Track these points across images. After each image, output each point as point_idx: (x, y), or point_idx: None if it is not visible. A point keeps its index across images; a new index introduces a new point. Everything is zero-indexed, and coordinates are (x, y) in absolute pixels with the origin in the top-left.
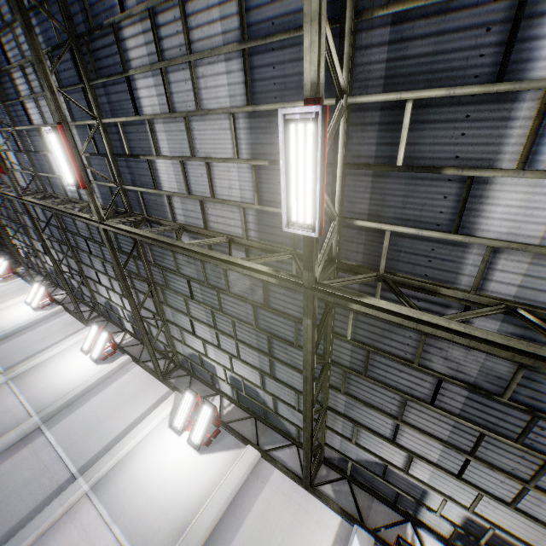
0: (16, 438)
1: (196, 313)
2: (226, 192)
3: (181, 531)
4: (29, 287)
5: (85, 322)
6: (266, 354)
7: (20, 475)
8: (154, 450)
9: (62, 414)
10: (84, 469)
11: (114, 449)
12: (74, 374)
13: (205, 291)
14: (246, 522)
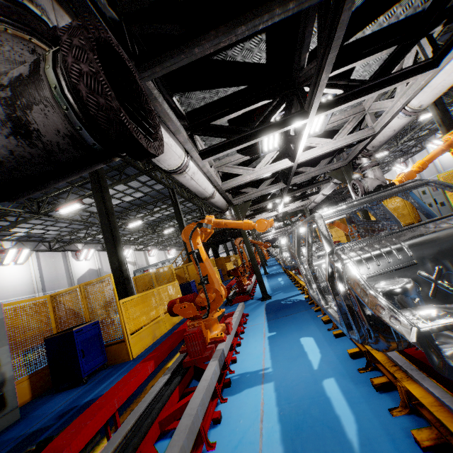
0: None
1: None
2: None
3: None
4: (391, 172)
5: (422, 149)
6: None
7: None
8: None
9: None
10: None
11: None
12: None
13: None
14: None
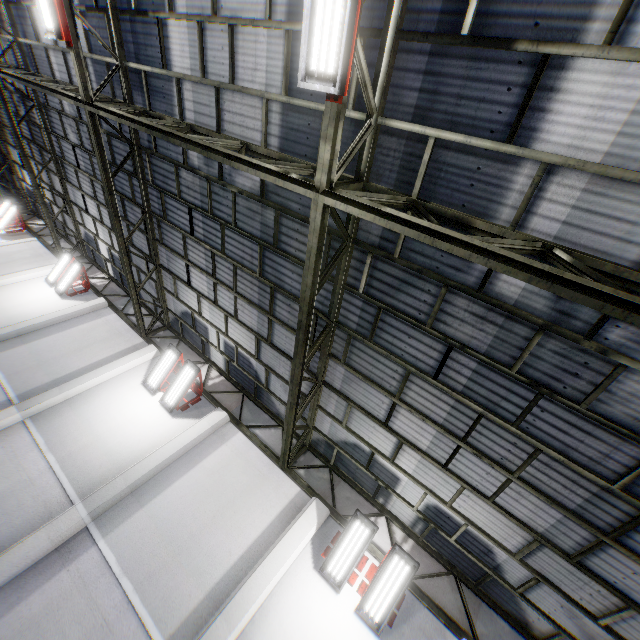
0: (47, 547)
1: (420, 400)
2: None
3: None
4: (49, 256)
5: (144, 334)
6: (598, 530)
7: (59, 634)
8: (299, 618)
9: (124, 506)
10: (177, 639)
11: (232, 607)
12: (137, 429)
13: (488, 378)
14: None
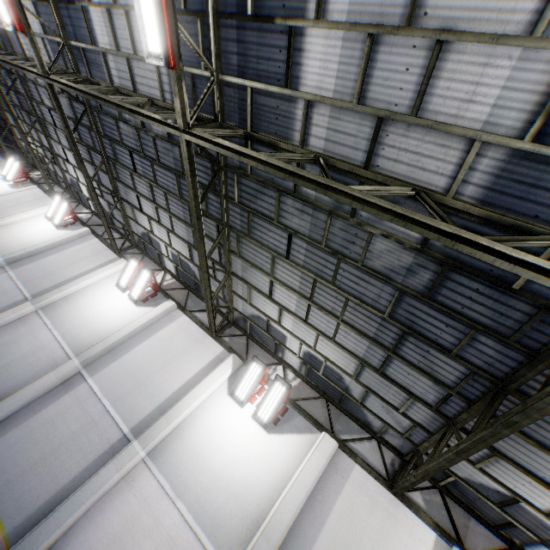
0: (55, 381)
1: (284, 276)
2: (452, 108)
3: (256, 520)
4: (46, 199)
5: (118, 251)
6: (386, 348)
7: (65, 426)
8: (215, 420)
9: (104, 360)
10: (136, 430)
11: (170, 413)
12: (112, 314)
13: (313, 253)
14: (328, 522)
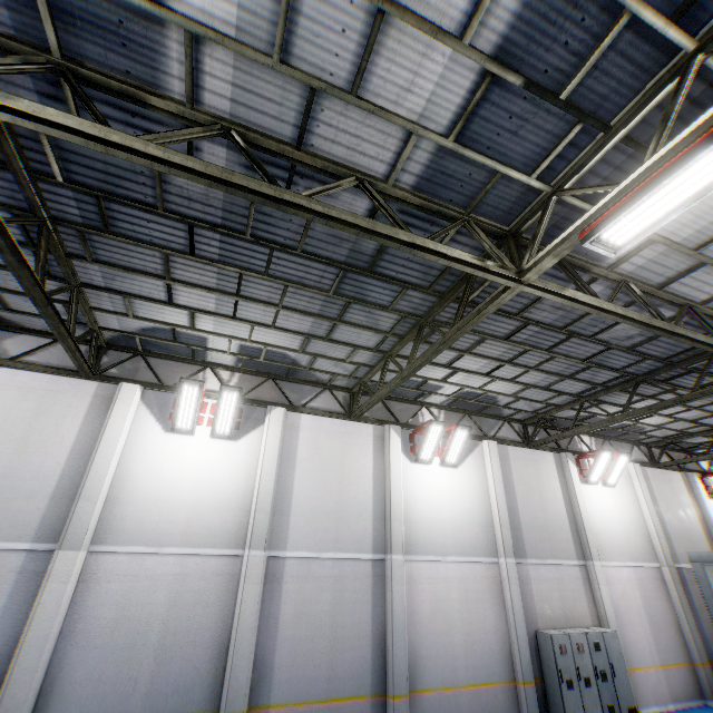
0: (261, 588)
1: (485, 350)
2: None
3: (489, 524)
4: None
5: (90, 374)
6: (565, 377)
7: (319, 604)
8: (421, 490)
9: (277, 525)
10: (378, 548)
11: (394, 514)
12: (217, 473)
13: (543, 334)
14: (516, 490)
